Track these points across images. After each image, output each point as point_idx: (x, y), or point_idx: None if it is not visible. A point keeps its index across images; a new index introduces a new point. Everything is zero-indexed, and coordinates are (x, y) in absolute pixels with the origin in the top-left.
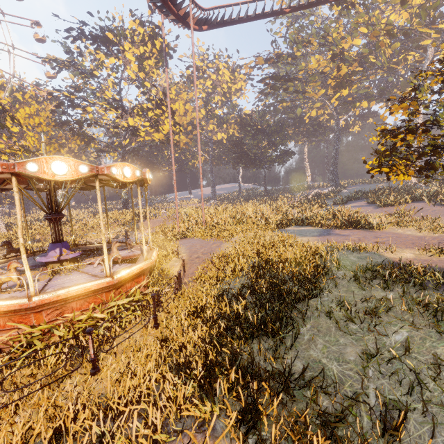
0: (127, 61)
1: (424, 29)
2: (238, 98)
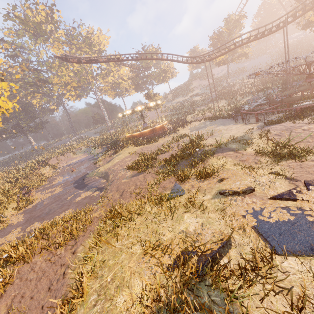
0: None
1: (100, 79)
2: None
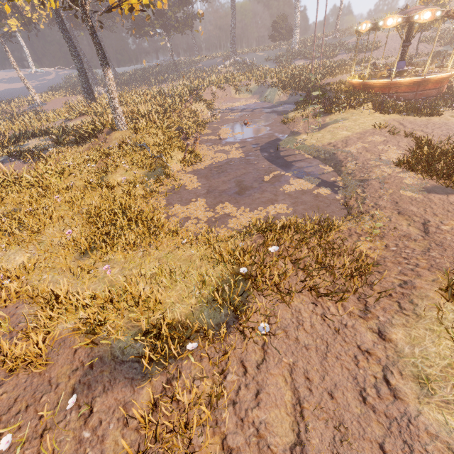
0: None
1: None
2: None
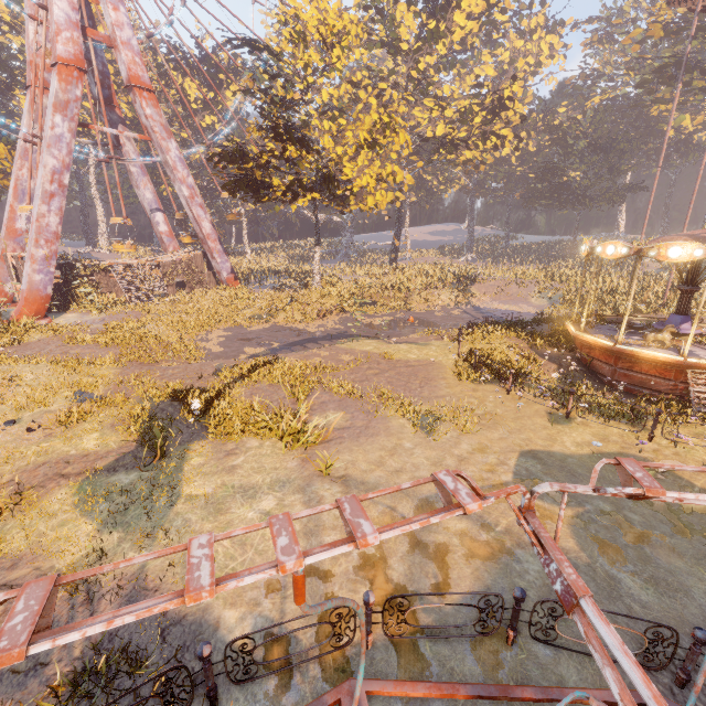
0: (449, 25)
1: None
2: (538, 83)
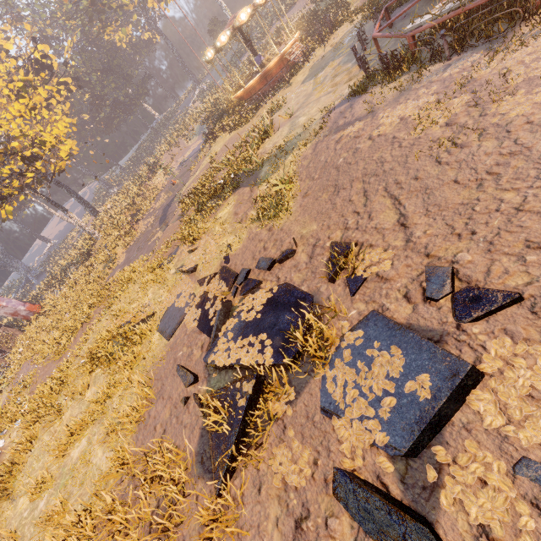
0: None
1: None
2: None
